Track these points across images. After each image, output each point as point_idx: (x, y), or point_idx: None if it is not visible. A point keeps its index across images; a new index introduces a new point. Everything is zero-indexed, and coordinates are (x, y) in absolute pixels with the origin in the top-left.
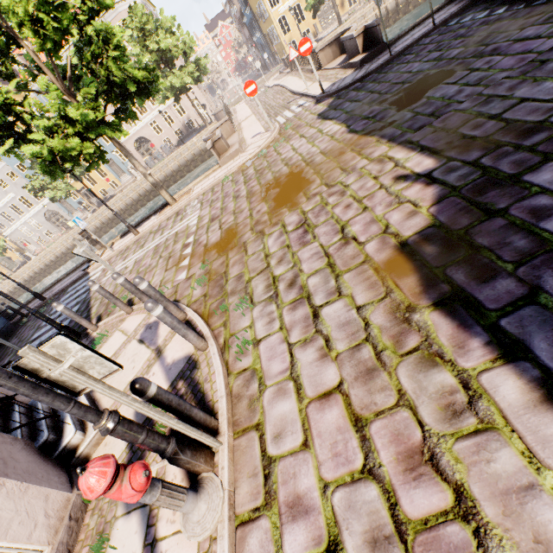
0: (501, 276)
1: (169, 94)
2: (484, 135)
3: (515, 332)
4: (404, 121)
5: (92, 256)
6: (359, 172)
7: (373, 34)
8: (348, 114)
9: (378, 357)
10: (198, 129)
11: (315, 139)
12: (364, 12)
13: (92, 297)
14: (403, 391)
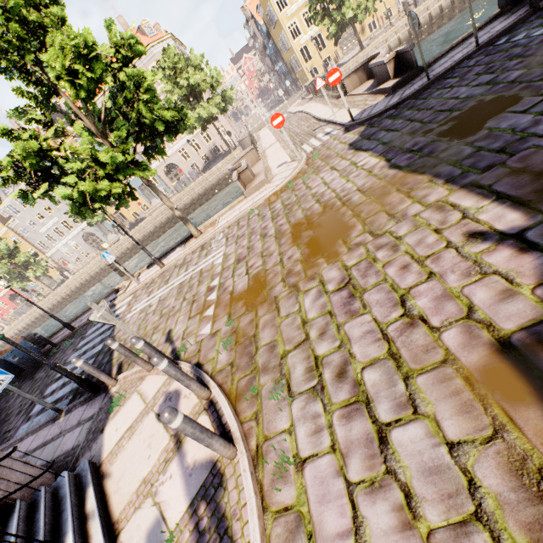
0: None
1: (197, 124)
2: None
3: None
4: (463, 157)
5: (109, 319)
6: (412, 220)
7: (406, 58)
8: (386, 145)
9: None
10: (223, 154)
11: (349, 173)
12: (386, 36)
13: (116, 337)
14: None
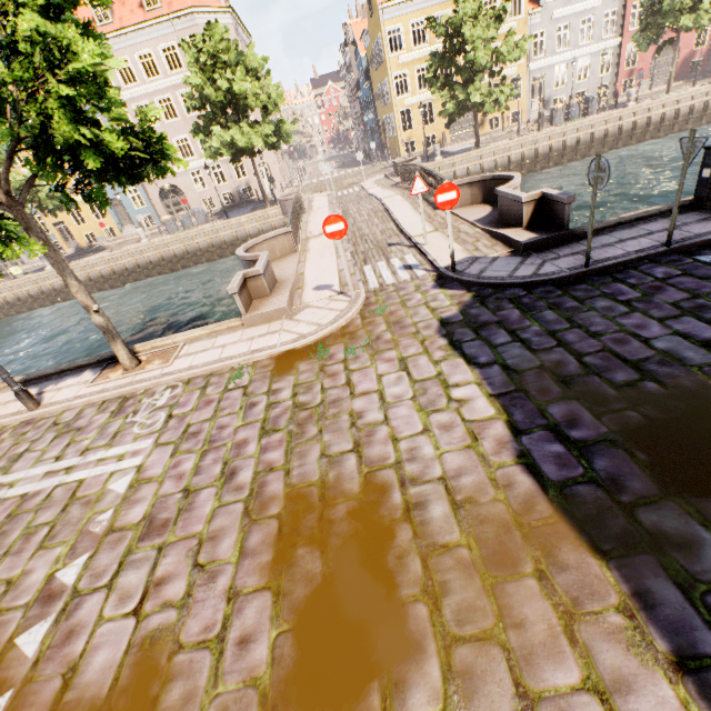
0: None
1: (225, 151)
2: None
3: None
4: (710, 577)
5: None
6: None
7: (554, 210)
8: (510, 376)
9: None
10: (256, 202)
11: (433, 406)
12: (509, 144)
13: None
14: None
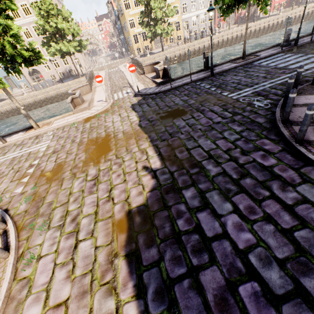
0: (154, 246)
1: (58, 53)
2: (181, 158)
3: (146, 281)
4: (160, 132)
5: None
6: (132, 154)
7: (167, 72)
8: (143, 113)
9: (91, 283)
10: (75, 75)
11: (124, 121)
12: (174, 49)
13: None
14: (92, 309)
